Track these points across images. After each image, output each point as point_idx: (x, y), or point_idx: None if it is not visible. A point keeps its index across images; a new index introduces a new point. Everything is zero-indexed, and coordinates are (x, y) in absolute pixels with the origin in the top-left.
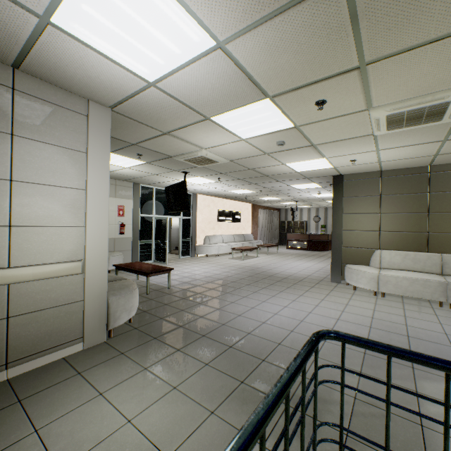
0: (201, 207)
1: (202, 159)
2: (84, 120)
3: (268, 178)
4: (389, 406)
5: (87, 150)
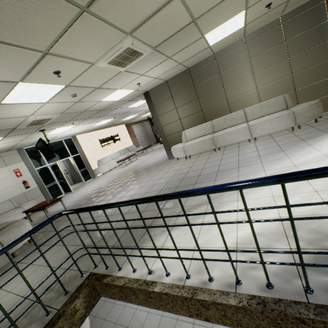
0: (84, 143)
1: (38, 121)
2: None
3: (105, 110)
4: (87, 232)
5: None
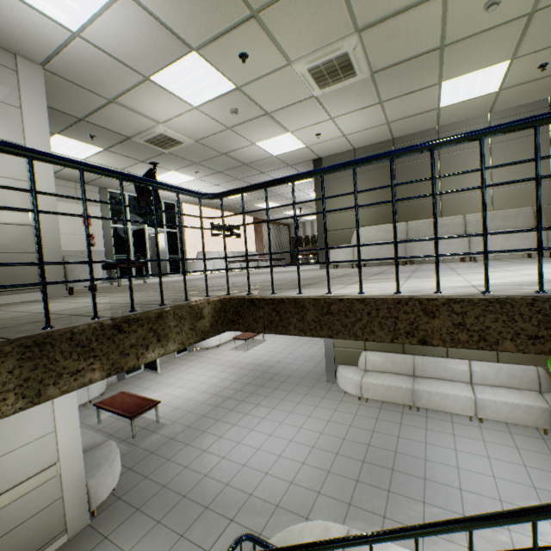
0: (190, 219)
1: (164, 139)
2: (13, 75)
3: (249, 169)
4: (245, 227)
5: (21, 106)
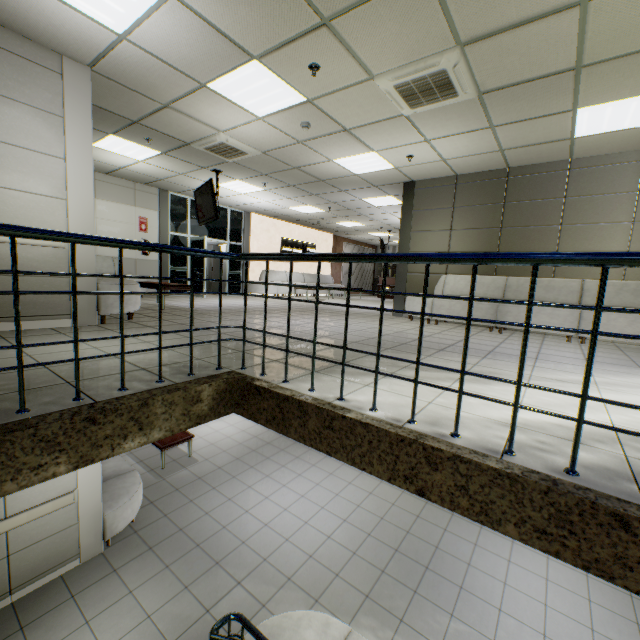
0: (257, 231)
1: (226, 148)
2: (58, 79)
3: (326, 185)
4: (266, 299)
5: (64, 114)
